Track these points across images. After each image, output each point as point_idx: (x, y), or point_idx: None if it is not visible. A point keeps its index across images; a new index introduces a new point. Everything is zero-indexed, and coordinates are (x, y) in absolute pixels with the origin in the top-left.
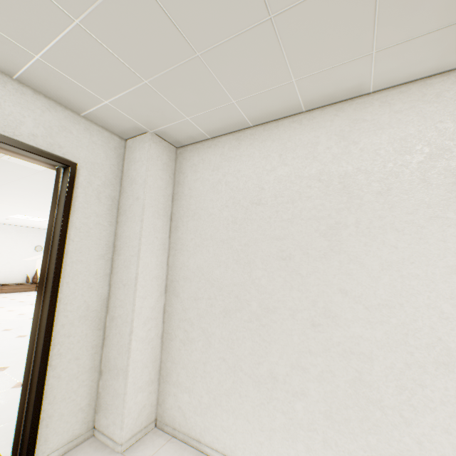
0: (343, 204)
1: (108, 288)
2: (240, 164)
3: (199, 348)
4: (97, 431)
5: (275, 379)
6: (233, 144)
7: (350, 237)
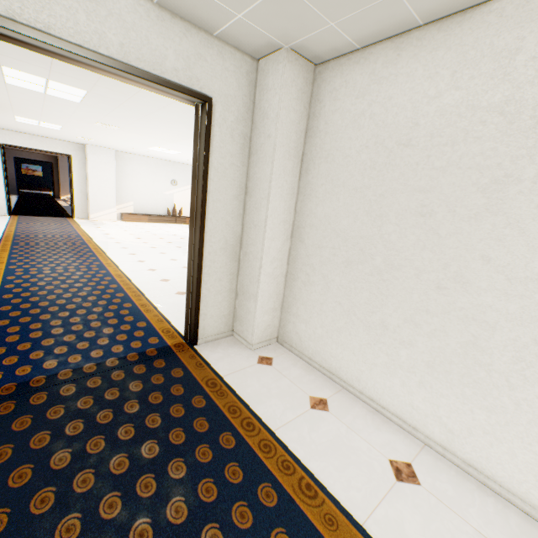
0: (525, 149)
1: (241, 228)
2: (393, 88)
3: (318, 291)
4: (235, 333)
5: (385, 328)
6: (389, 56)
7: (518, 196)
